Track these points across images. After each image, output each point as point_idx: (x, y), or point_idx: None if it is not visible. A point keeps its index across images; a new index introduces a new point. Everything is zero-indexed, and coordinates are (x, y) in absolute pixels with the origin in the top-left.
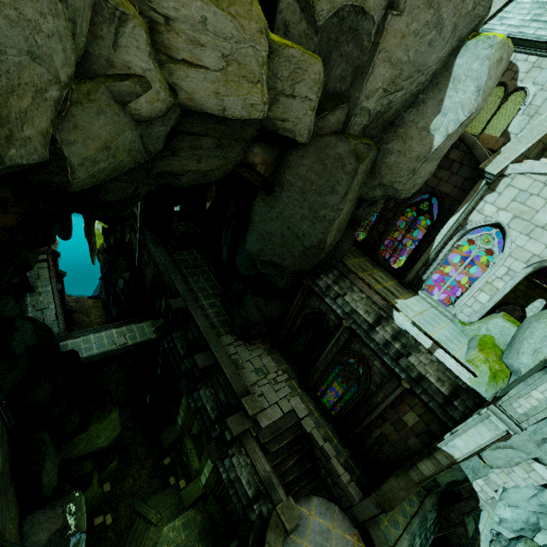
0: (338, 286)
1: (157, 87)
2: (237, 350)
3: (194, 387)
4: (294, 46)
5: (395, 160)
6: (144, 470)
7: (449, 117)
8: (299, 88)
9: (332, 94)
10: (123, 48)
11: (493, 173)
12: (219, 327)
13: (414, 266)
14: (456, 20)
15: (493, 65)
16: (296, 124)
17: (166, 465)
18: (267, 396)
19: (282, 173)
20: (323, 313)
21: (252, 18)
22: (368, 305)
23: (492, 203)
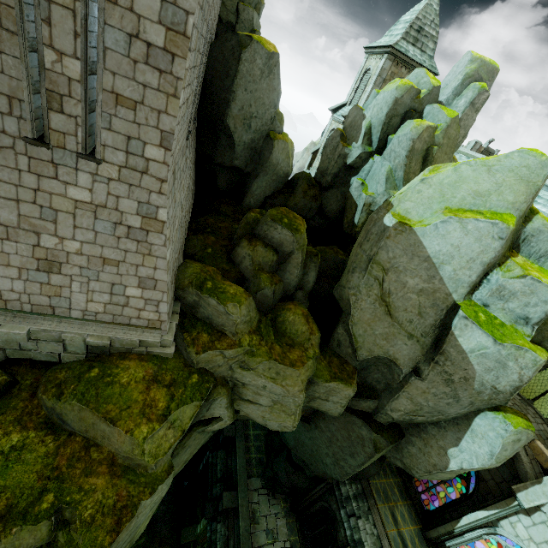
0: (356, 503)
1: (226, 419)
2: (259, 499)
3: (215, 517)
4: (331, 381)
5: (415, 452)
6: None
7: (464, 455)
8: (332, 398)
9: (369, 384)
10: (212, 408)
11: (523, 505)
12: (253, 466)
13: (438, 527)
14: (473, 400)
15: (508, 443)
16: (328, 410)
17: None
18: None
19: (318, 418)
20: (336, 520)
21: (297, 384)
22: (376, 546)
23: (525, 527)
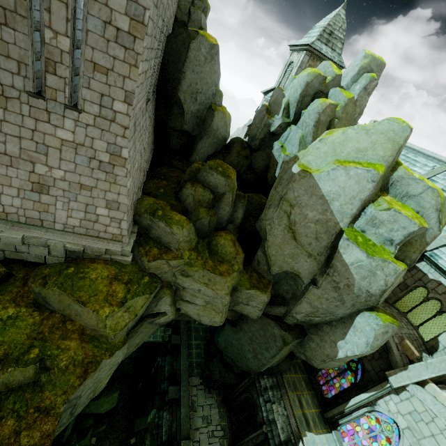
0: (271, 392)
1: (170, 314)
2: (197, 393)
3: (162, 406)
4: (251, 289)
5: (314, 346)
6: (118, 439)
7: (348, 346)
8: (252, 302)
9: (281, 295)
10: (159, 304)
11: (393, 386)
12: (194, 367)
13: (333, 409)
14: (354, 302)
15: (379, 334)
16: (249, 313)
17: (131, 443)
18: (202, 444)
19: (242, 322)
20: (256, 406)
21: (224, 289)
22: (285, 423)
23: (395, 403)
